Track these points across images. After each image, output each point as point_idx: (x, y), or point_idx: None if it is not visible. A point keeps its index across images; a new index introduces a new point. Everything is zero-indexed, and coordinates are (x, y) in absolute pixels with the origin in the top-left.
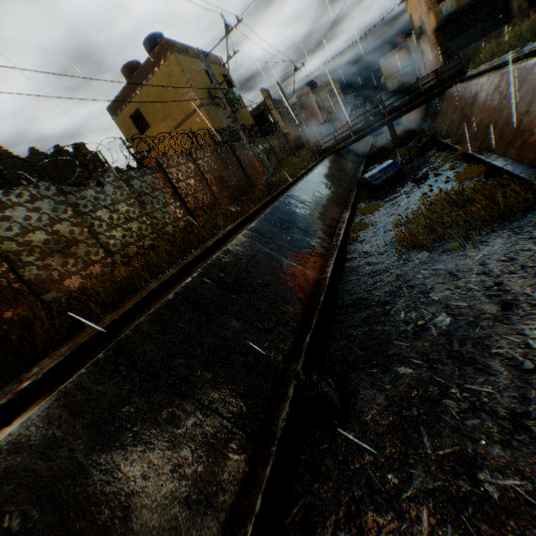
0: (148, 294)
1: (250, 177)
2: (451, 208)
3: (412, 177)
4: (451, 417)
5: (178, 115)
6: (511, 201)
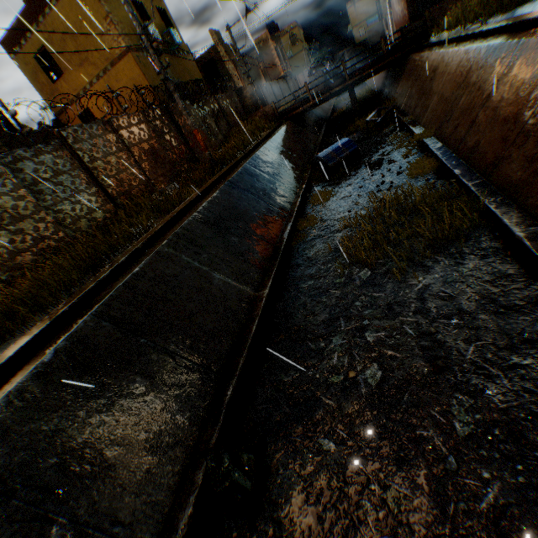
0: (21, 350)
1: (194, 149)
2: (400, 213)
3: (367, 160)
4: (367, 528)
5: (100, 62)
6: (457, 223)
